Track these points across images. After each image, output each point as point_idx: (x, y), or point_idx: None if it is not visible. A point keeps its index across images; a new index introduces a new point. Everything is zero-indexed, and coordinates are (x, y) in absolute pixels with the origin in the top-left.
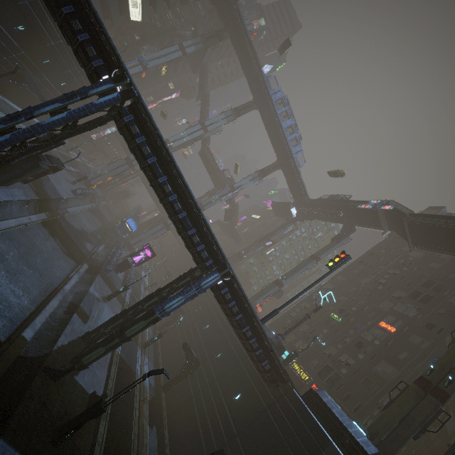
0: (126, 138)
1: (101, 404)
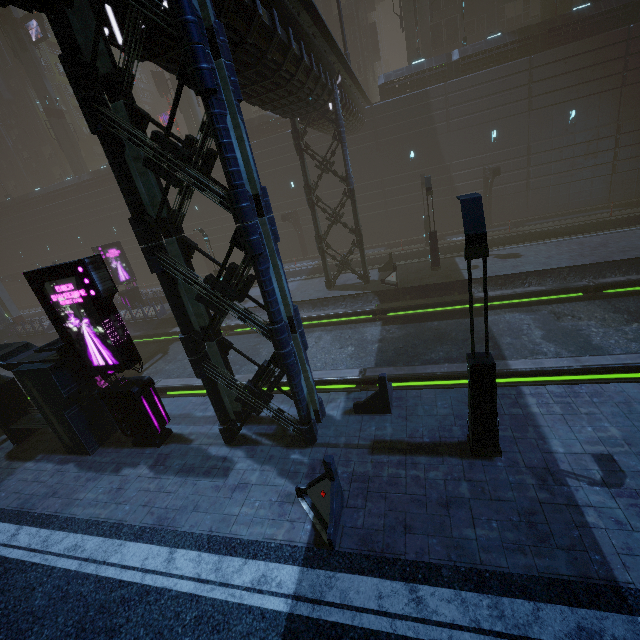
0: (228, 39)
1: (435, 232)
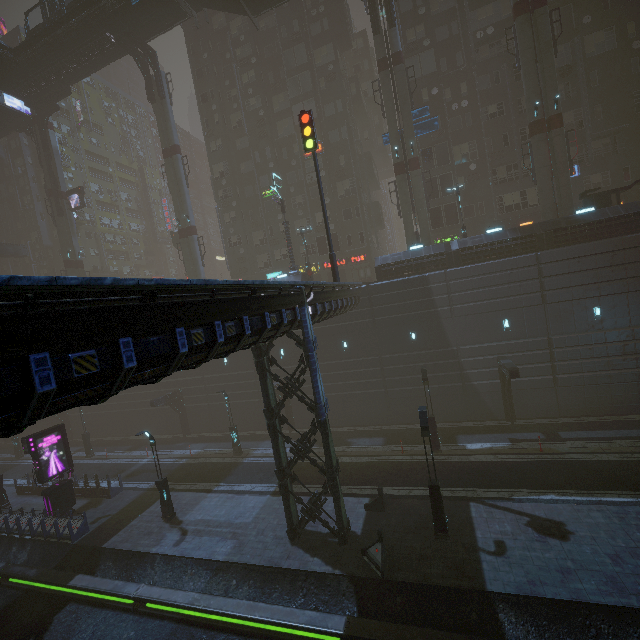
0: None
1: (438, 486)
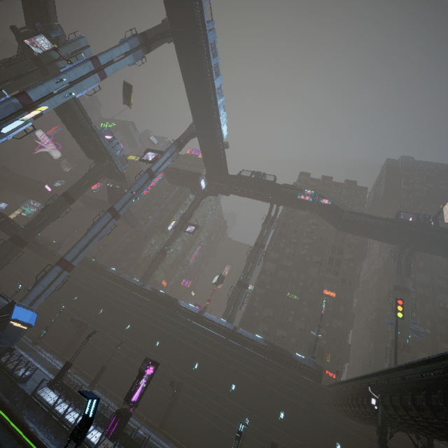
0: None
1: None
